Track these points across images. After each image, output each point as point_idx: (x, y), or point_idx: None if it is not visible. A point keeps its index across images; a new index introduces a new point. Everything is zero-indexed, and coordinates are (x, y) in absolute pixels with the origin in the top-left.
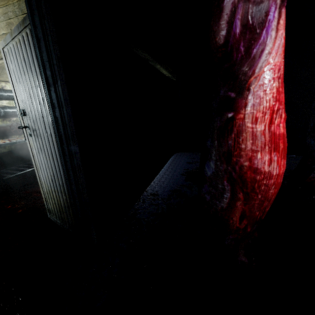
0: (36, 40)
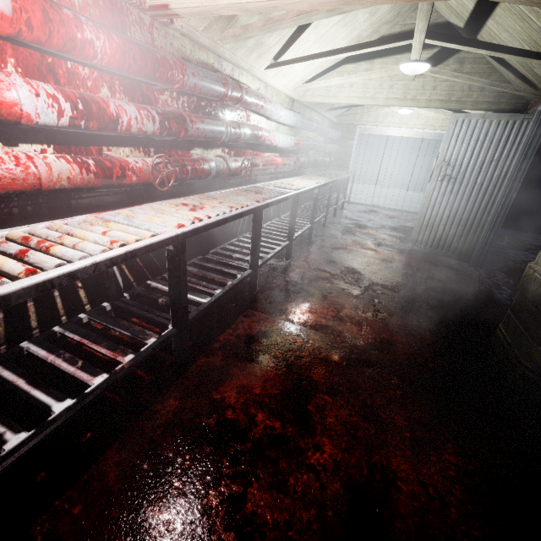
0: (533, 135)
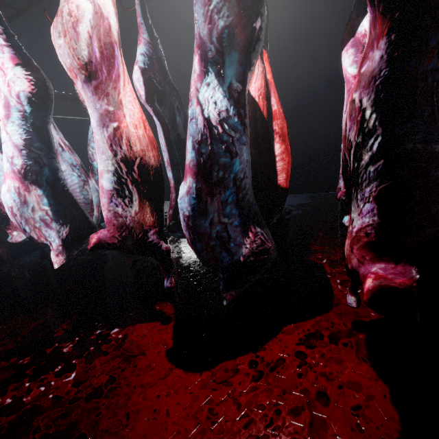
0: None
